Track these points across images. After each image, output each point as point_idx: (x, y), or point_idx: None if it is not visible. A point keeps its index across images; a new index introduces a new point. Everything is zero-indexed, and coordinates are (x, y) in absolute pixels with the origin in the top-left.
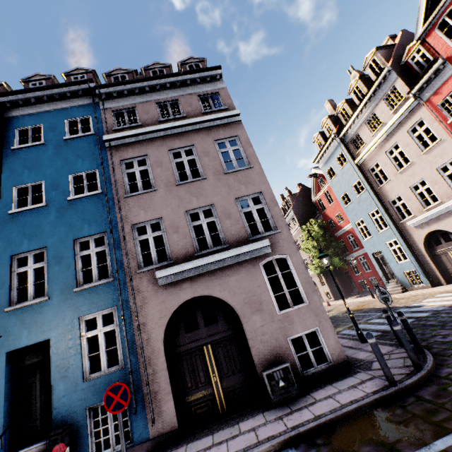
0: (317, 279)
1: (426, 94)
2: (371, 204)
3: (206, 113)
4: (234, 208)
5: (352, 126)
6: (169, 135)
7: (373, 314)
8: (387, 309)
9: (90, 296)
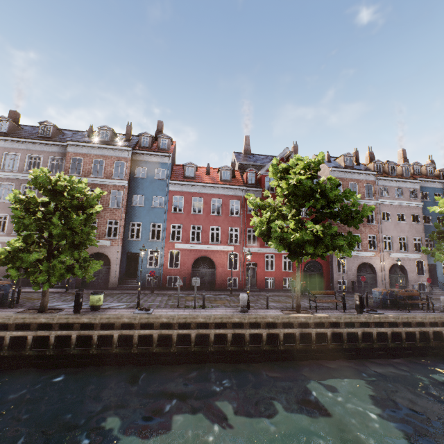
0: None
1: None
2: None
3: None
4: None
5: None
6: None
7: None
8: None
9: None
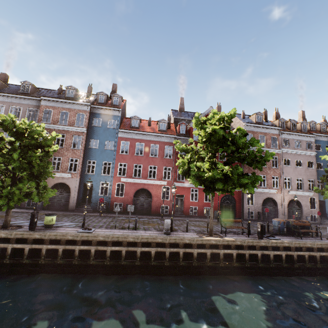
0: None
1: None
2: None
3: None
4: None
5: None
6: None
7: None
8: None
9: None
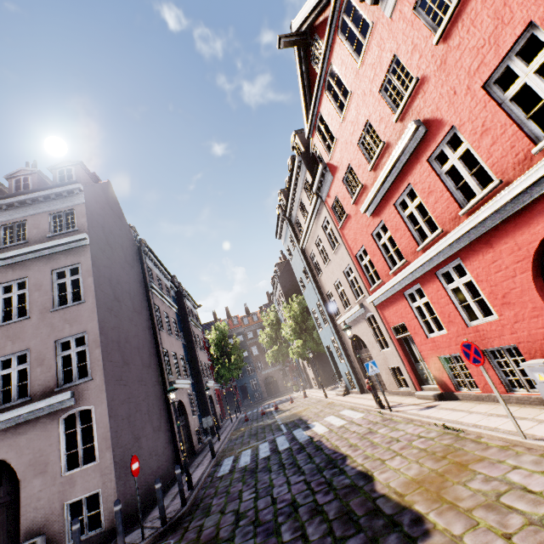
0: (305, 362)
1: (323, 194)
2: (315, 294)
3: (52, 236)
4: (51, 353)
5: (293, 207)
6: (3, 266)
7: (281, 431)
8: (297, 425)
9: None
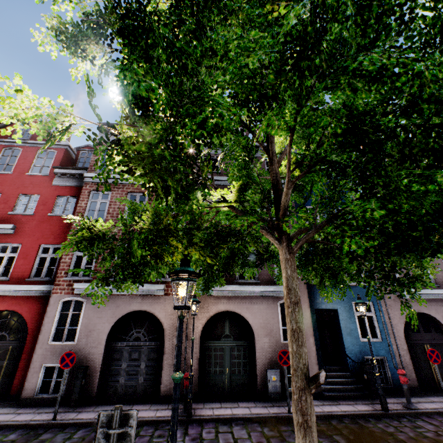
0: None
1: None
2: None
3: None
4: (440, 261)
5: None
6: None
7: None
8: None
9: (356, 291)
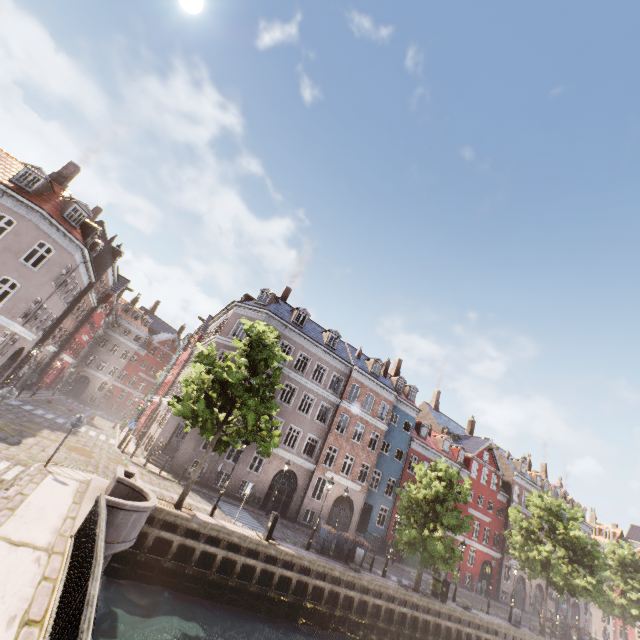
0: None
1: None
2: None
3: None
4: None
5: None
6: None
7: None
8: None
9: None
